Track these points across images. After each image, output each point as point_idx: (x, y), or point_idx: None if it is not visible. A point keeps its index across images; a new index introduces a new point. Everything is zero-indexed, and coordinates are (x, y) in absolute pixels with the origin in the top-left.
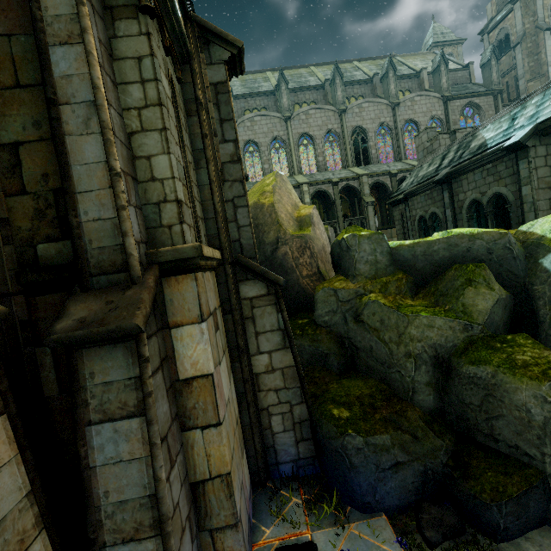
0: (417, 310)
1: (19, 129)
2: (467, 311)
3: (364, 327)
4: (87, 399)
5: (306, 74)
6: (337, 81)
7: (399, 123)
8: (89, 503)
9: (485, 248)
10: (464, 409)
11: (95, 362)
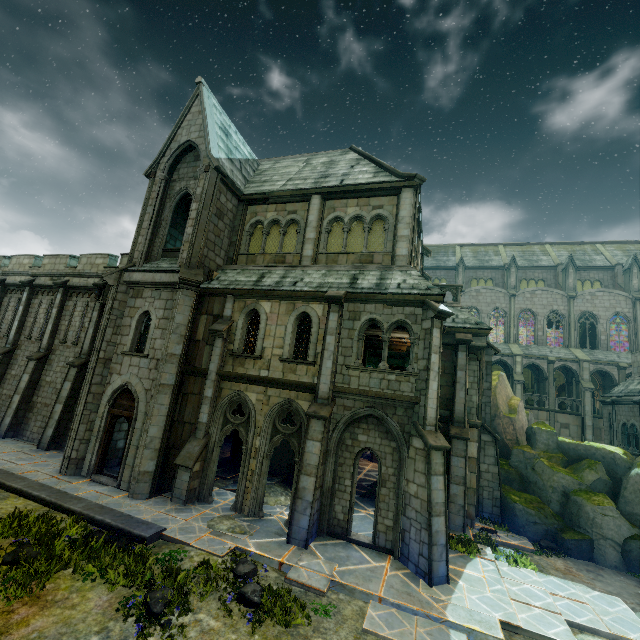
0: (560, 471)
1: (442, 382)
2: (582, 478)
3: (534, 472)
4: (453, 450)
5: (539, 252)
6: (569, 270)
7: (639, 316)
8: (450, 472)
9: (601, 455)
10: (571, 515)
11: (456, 443)
